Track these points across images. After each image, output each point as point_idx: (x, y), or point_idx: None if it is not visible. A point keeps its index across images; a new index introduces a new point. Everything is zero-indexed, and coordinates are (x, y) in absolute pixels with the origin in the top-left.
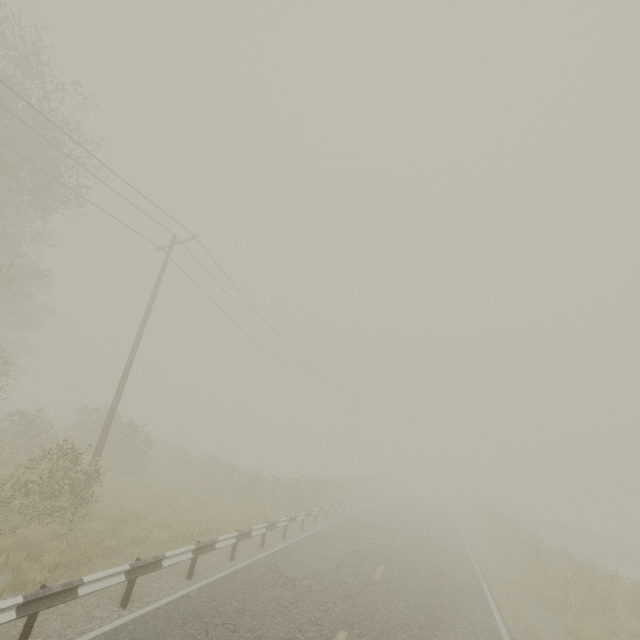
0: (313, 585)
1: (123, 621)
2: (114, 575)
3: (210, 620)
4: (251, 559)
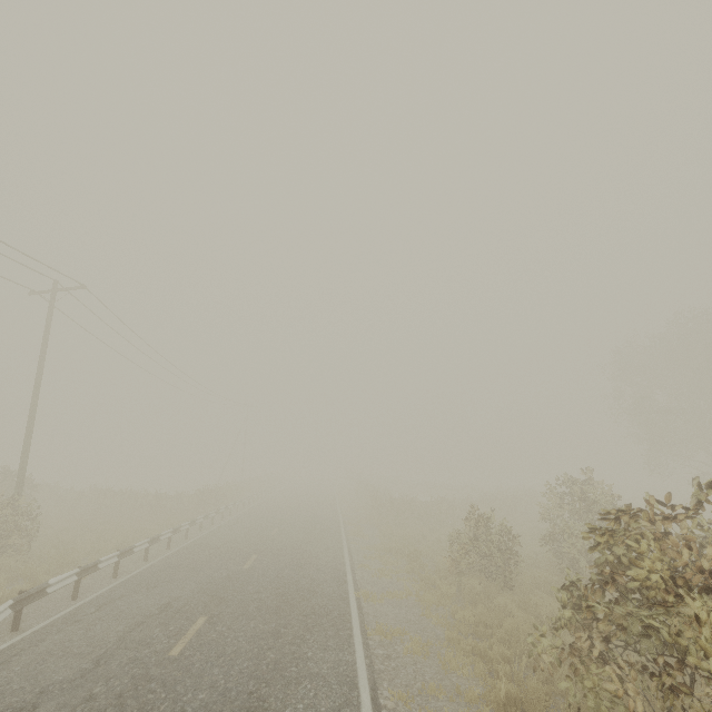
0: (233, 545)
1: (124, 579)
2: (112, 558)
3: (177, 567)
4: (183, 544)
